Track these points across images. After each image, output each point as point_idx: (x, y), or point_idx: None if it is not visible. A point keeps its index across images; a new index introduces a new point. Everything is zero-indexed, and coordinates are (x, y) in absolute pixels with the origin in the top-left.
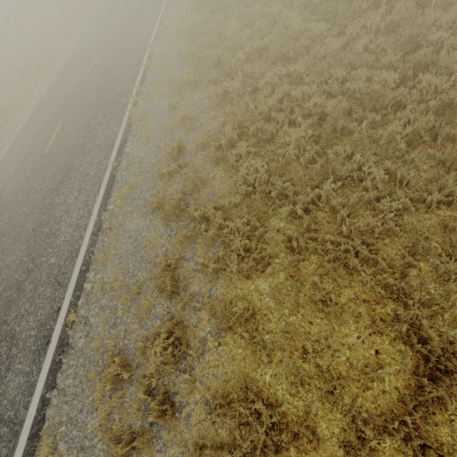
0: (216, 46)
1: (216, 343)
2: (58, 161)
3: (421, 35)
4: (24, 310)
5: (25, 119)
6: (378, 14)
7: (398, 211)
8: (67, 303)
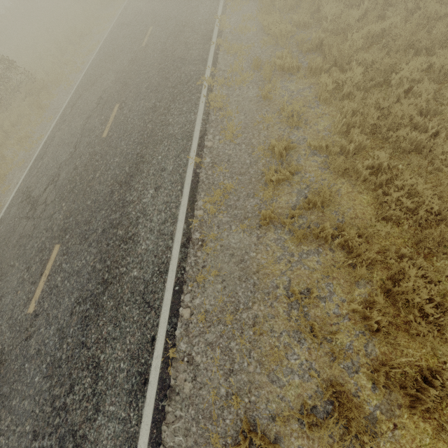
0: (308, 27)
1: (391, 425)
2: (123, 149)
3: None
4: (107, 333)
5: (70, 94)
6: None
7: None
8: (163, 333)
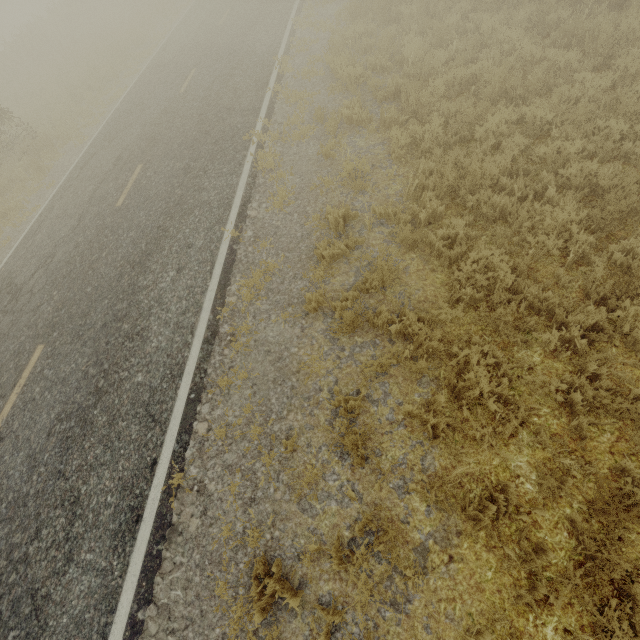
0: (387, 72)
1: (445, 557)
2: (141, 221)
3: None
4: (94, 458)
5: (81, 153)
6: None
7: None
8: (168, 454)
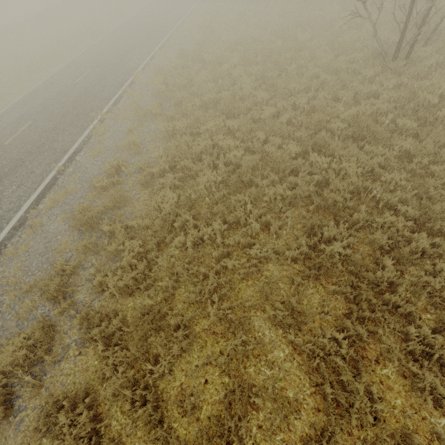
0: (186, 89)
1: (77, 352)
2: (13, 155)
3: (326, 121)
4: None
5: (3, 109)
6: (304, 97)
7: (267, 259)
8: None
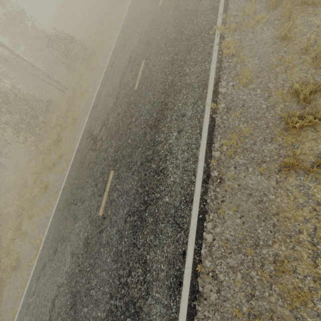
0: None
1: None
2: (150, 98)
3: None
4: (150, 241)
5: (109, 56)
6: None
7: None
8: (191, 250)
